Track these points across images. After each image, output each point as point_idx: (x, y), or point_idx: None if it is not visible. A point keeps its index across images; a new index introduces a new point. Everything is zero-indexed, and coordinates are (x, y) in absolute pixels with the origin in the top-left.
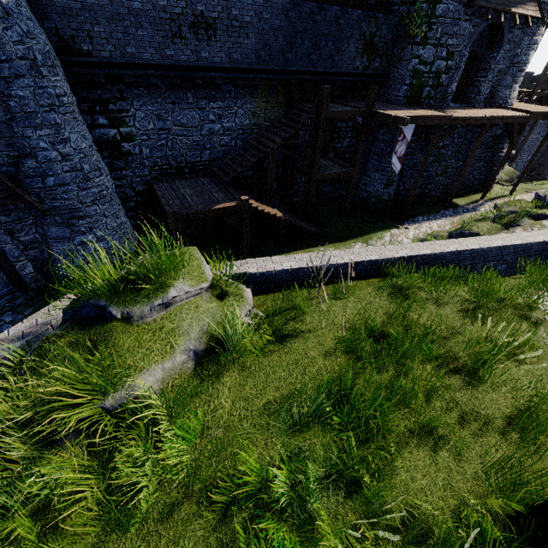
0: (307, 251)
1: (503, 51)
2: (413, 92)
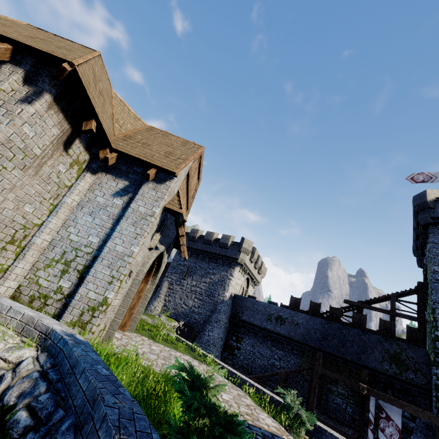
0: None
1: None
2: None
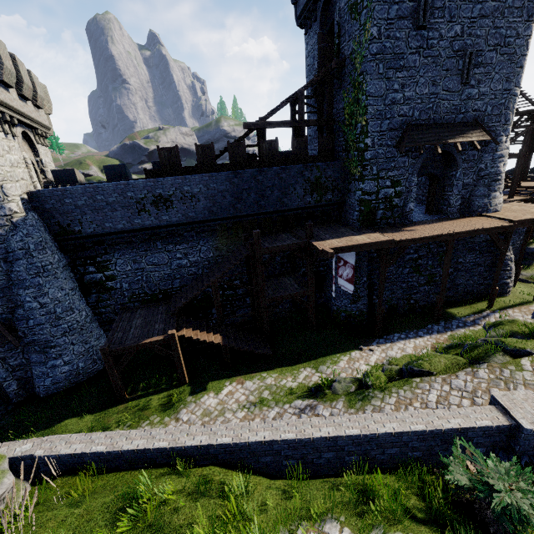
0: (248, 377)
1: (461, 169)
2: (364, 217)
